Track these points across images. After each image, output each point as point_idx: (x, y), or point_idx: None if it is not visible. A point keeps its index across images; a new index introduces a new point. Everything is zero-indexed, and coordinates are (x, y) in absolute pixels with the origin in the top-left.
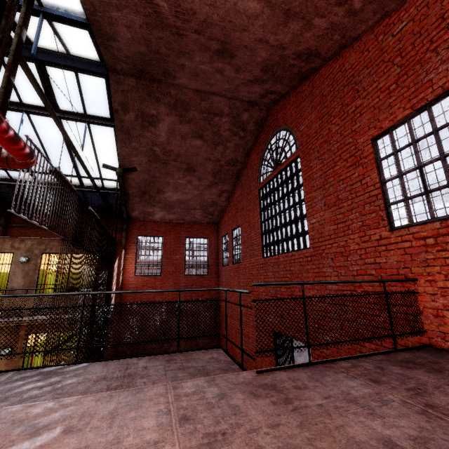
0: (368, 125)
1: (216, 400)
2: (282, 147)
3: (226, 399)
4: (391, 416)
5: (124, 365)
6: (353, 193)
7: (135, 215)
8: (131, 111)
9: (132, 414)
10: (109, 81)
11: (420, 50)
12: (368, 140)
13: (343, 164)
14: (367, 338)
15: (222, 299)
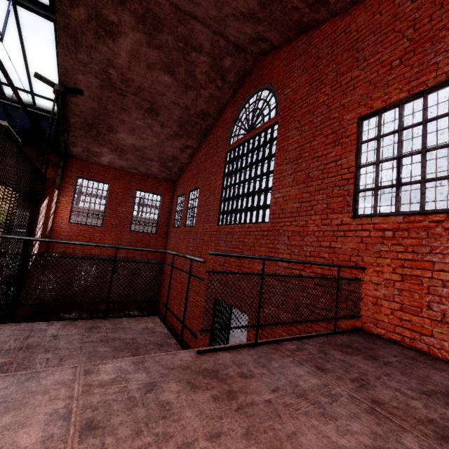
0: (359, 101)
1: (141, 394)
2: (261, 109)
3: (155, 392)
4: (343, 417)
5: (25, 332)
6: (326, 173)
7: (76, 151)
8: (82, 6)
9: (5, 421)
10: None
11: (436, 26)
12: (355, 119)
13: (322, 140)
14: (314, 320)
15: (168, 260)
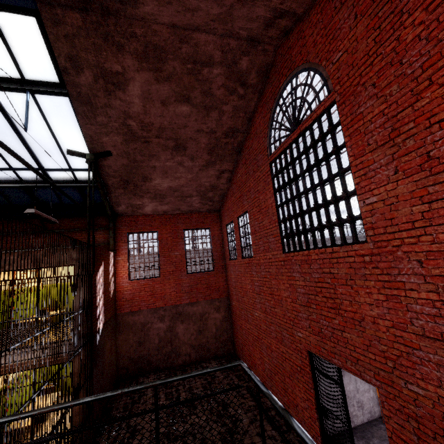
0: None
1: None
2: (302, 97)
3: None
4: None
5: None
6: None
7: (121, 209)
8: (86, 69)
9: None
10: (42, 22)
11: None
12: None
13: (439, 93)
14: None
15: (233, 297)
